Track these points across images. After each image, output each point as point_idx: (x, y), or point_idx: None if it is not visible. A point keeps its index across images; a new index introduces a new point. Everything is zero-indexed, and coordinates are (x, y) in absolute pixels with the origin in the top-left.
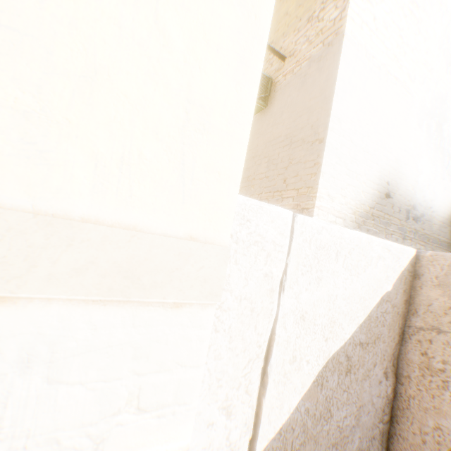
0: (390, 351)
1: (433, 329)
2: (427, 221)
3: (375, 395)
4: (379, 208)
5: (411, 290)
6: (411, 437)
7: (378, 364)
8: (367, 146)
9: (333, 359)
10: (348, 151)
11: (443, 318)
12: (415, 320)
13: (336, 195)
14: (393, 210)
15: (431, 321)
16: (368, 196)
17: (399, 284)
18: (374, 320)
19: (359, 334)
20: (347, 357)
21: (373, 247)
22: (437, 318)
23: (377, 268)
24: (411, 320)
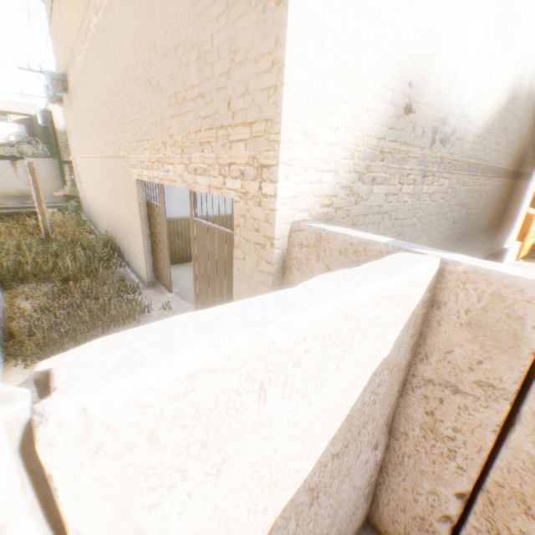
0: (384, 419)
1: (448, 386)
2: (459, 140)
3: (360, 477)
4: (393, 137)
5: (424, 325)
6: (402, 492)
7: (365, 448)
8: (379, 5)
9: (285, 511)
10: (340, 21)
11: (467, 375)
12: (424, 370)
13: (319, 130)
14: (415, 134)
15: (448, 375)
16: (376, 118)
17: (407, 332)
18: (359, 410)
19: (331, 448)
20: (310, 490)
21: (358, 314)
22: (457, 372)
23: (365, 343)
24: (418, 368)
